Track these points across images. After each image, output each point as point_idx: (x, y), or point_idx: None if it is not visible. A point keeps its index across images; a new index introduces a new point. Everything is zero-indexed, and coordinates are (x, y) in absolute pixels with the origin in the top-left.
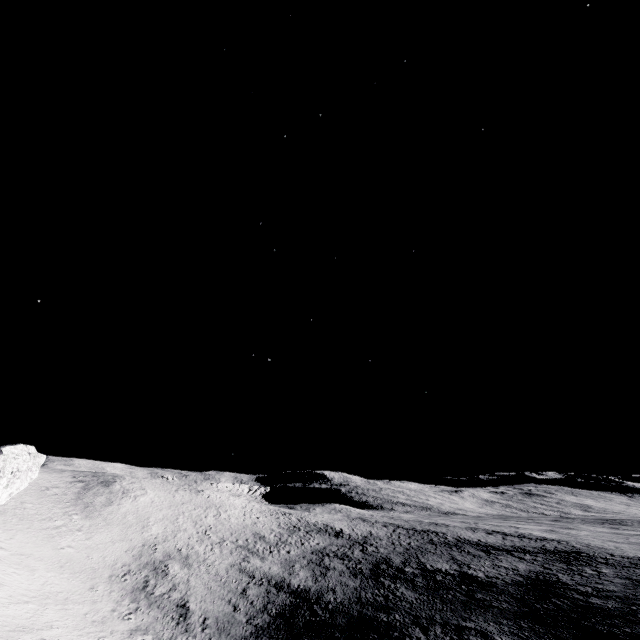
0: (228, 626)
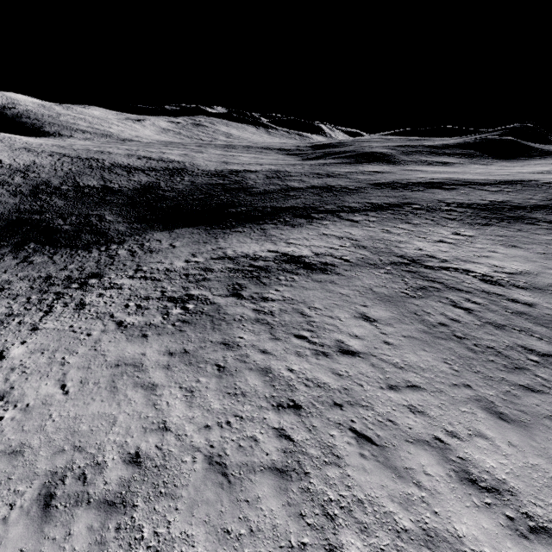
0: None
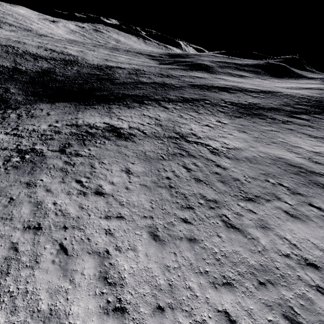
0: None
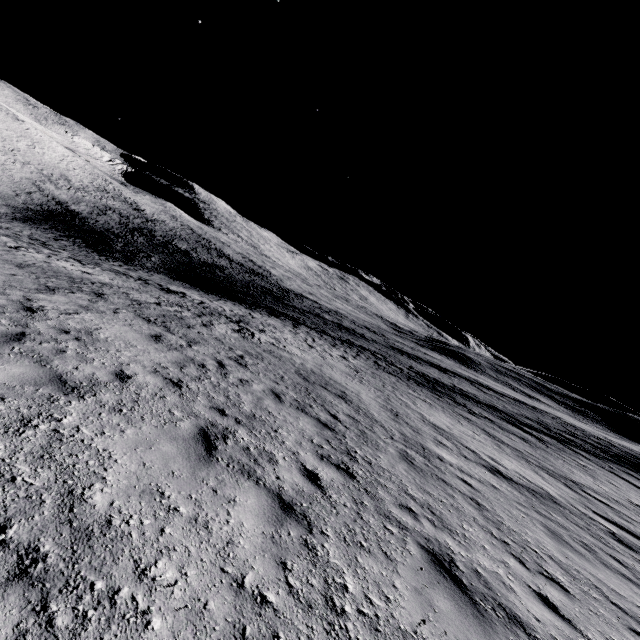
0: (7, 199)
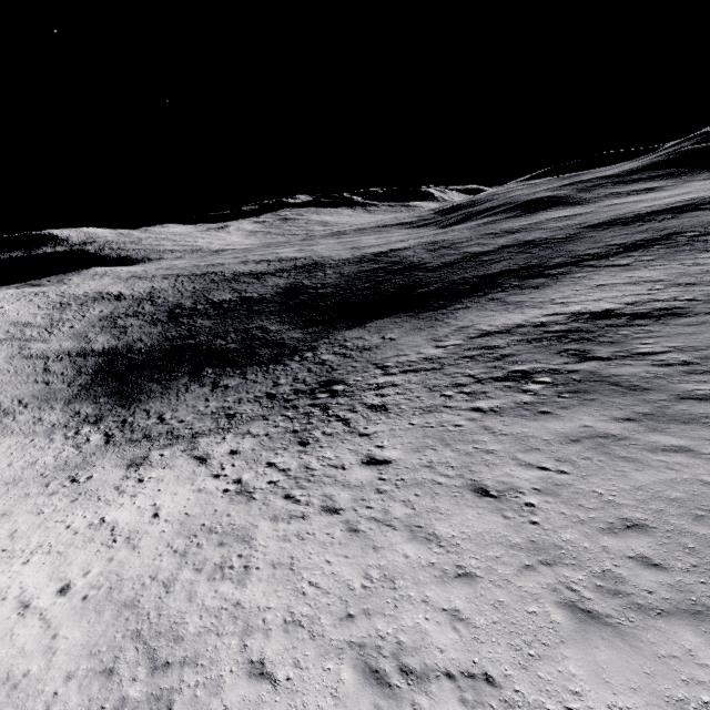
0: (51, 396)
